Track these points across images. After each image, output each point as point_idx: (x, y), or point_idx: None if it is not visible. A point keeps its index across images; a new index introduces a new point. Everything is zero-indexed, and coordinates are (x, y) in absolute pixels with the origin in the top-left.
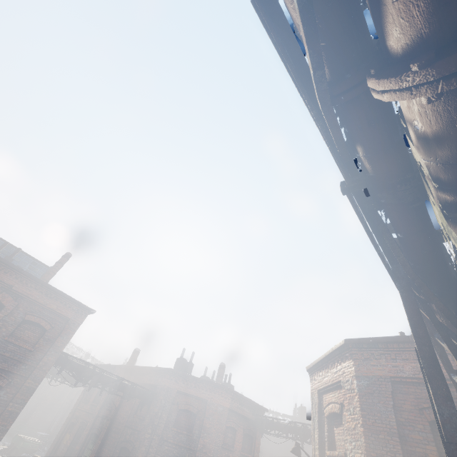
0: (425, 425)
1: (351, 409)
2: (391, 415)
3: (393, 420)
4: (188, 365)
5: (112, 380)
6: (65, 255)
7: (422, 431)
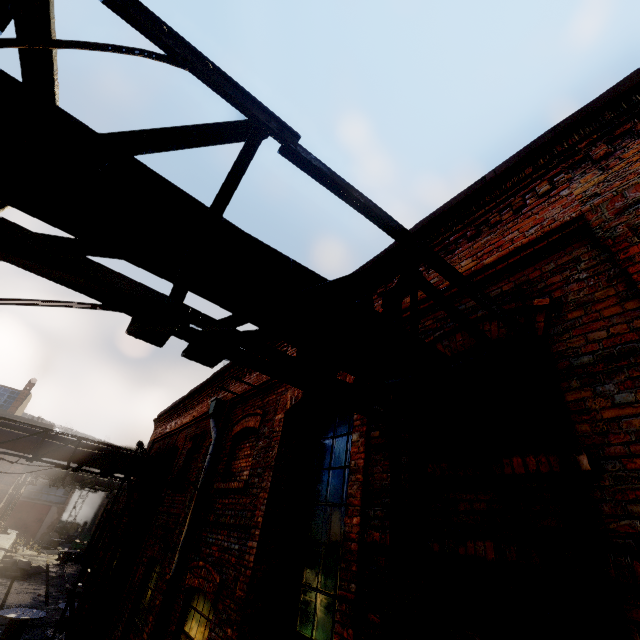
0: None
1: None
2: None
3: None
4: None
5: (87, 478)
6: (30, 382)
7: None
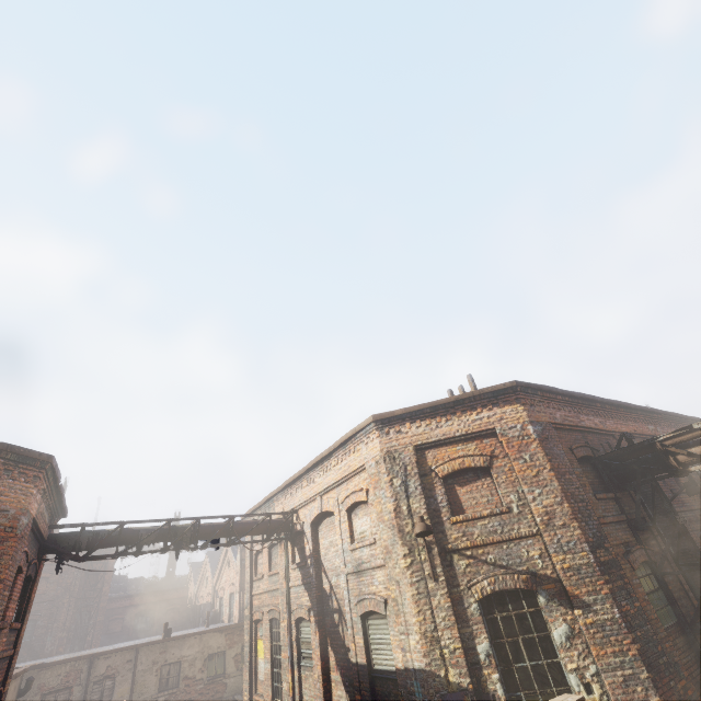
0: (577, 463)
1: (527, 457)
2: (565, 457)
3: (568, 461)
4: None
5: None
6: None
7: (577, 468)
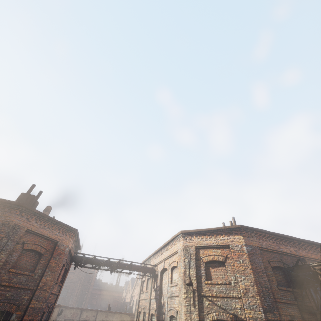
0: (270, 268)
1: (241, 260)
2: (262, 264)
3: (263, 267)
4: (34, 204)
5: None
6: None
7: (270, 271)
